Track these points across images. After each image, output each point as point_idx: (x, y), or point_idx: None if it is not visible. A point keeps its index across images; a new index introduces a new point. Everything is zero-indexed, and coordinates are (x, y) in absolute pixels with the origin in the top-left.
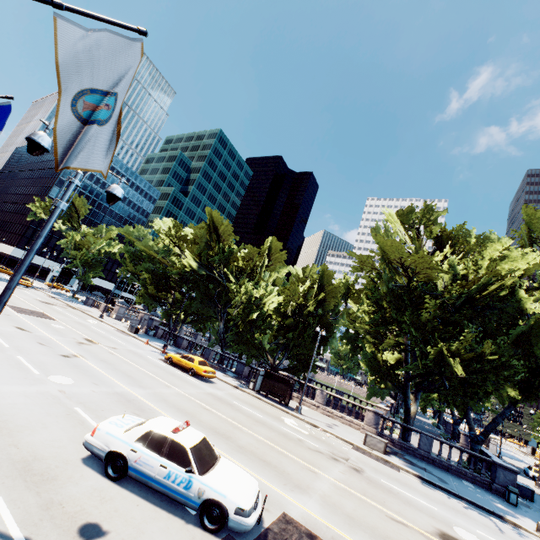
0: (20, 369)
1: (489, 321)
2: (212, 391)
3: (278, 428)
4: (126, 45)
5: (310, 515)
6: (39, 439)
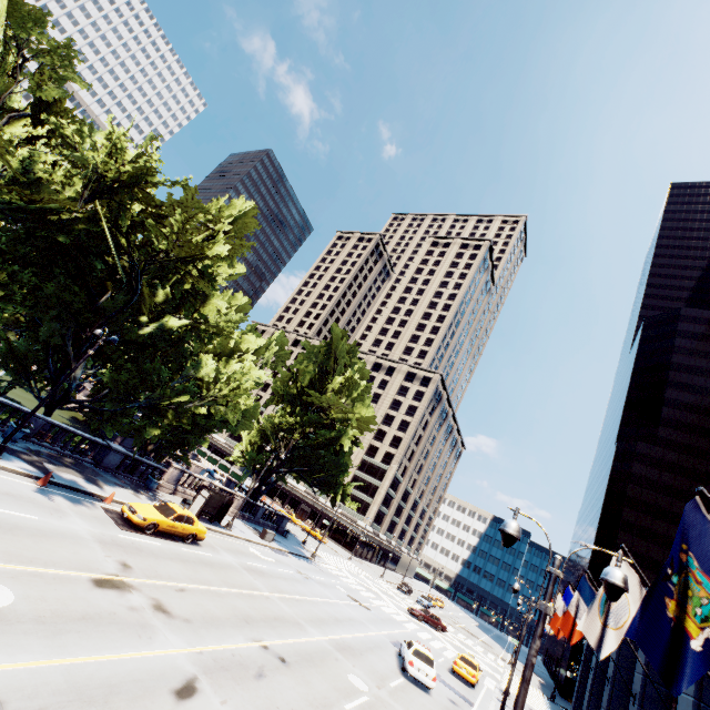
0: (374, 709)
1: None
2: (235, 562)
3: (284, 574)
4: (561, 598)
5: (383, 634)
6: (434, 708)
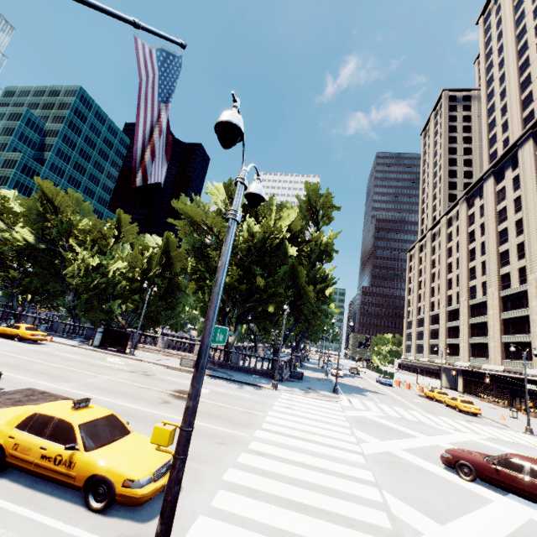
0: None
1: (273, 266)
2: (34, 348)
3: (92, 362)
4: None
5: (57, 388)
6: None
